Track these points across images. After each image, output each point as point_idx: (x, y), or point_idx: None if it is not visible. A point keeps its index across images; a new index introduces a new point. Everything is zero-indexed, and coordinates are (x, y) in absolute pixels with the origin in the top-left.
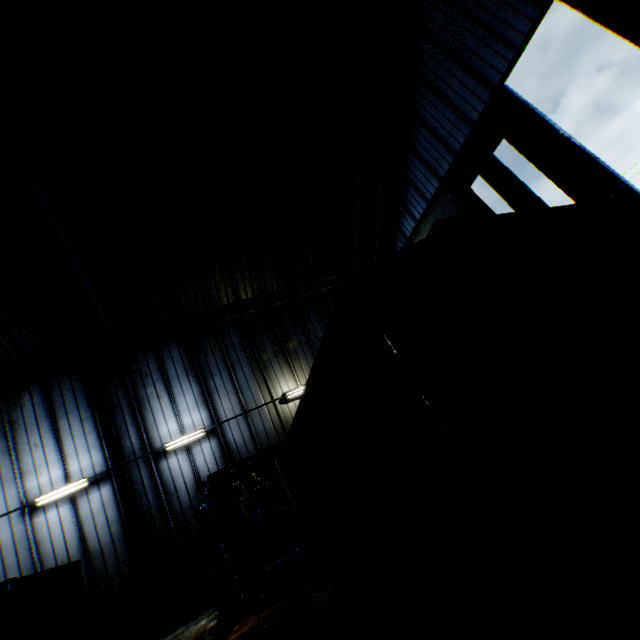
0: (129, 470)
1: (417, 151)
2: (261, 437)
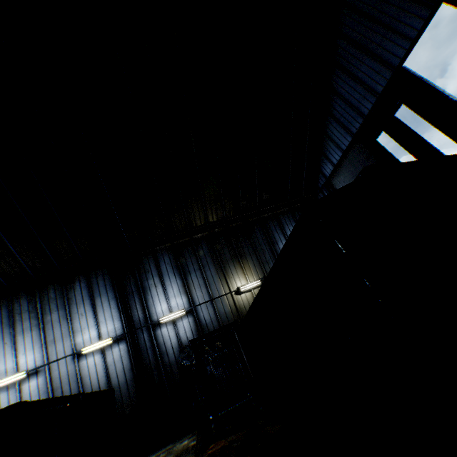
0: (137, 334)
1: (334, 116)
2: (222, 317)
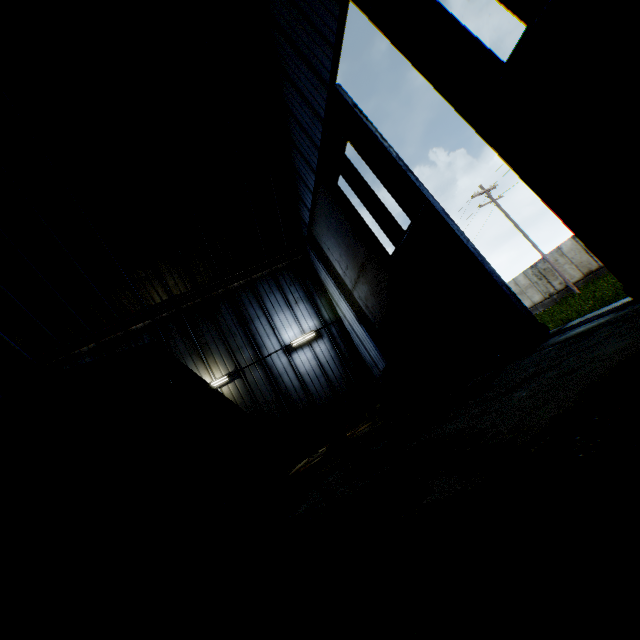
0: None
1: (294, 142)
2: None
